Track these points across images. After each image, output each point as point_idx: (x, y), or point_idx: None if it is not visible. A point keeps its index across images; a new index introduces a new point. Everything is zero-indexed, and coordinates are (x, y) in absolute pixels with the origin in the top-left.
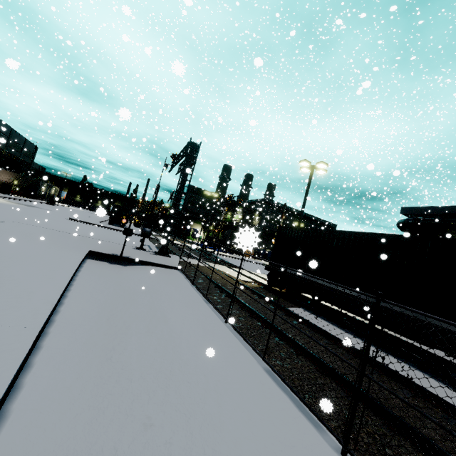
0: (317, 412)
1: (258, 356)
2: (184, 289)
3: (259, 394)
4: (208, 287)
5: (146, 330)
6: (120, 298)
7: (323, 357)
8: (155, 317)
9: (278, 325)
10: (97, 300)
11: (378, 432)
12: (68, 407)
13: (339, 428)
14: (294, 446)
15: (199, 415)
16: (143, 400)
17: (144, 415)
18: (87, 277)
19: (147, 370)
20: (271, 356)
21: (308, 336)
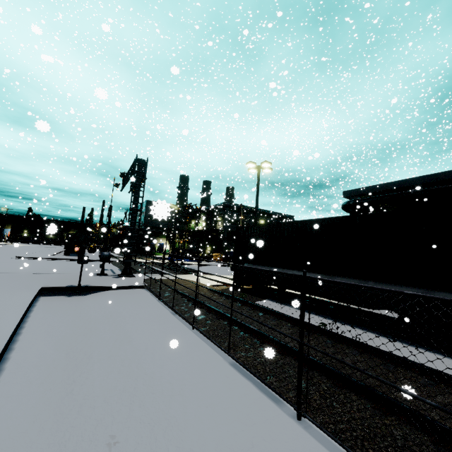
0: (275, 388)
1: (224, 353)
2: (150, 306)
3: (224, 387)
4: (173, 299)
5: (109, 354)
6: (81, 329)
7: (285, 339)
8: (118, 340)
9: (245, 320)
10: (54, 337)
11: (328, 392)
12: (25, 451)
13: (296, 397)
14: (255, 423)
15: (164, 420)
16: (107, 422)
17: (109, 435)
18: (42, 316)
19: (111, 392)
20: (237, 350)
21: (259, 323)
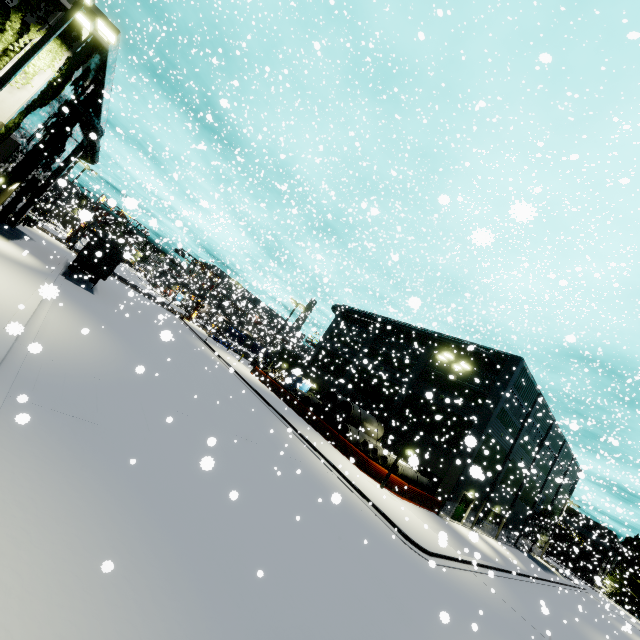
0: None
1: None
2: None
3: None
4: None
5: None
6: None
7: None
8: None
9: None
10: None
11: None
12: None
13: None
14: None
15: None
16: None
17: None
18: None
19: None
20: None
21: None
